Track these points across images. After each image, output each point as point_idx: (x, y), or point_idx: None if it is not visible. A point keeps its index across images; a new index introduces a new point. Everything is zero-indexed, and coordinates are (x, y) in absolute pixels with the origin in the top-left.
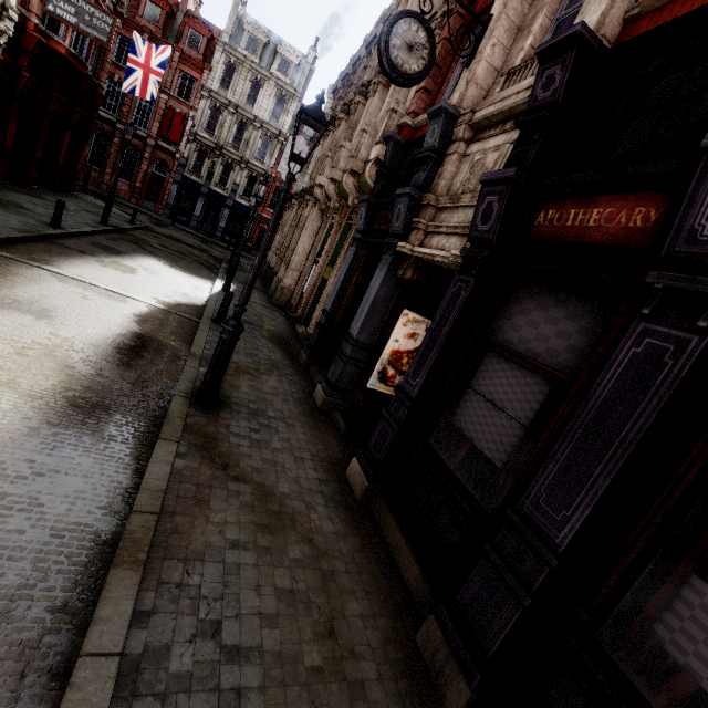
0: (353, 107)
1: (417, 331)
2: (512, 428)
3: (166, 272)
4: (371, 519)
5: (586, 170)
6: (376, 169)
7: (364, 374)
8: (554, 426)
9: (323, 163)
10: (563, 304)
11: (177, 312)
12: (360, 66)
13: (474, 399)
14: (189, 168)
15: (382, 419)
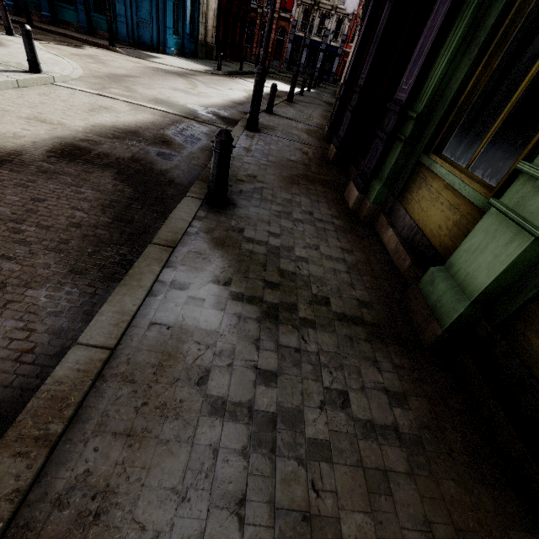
0: None
1: None
2: None
3: (282, 85)
4: None
5: None
6: None
7: None
8: None
9: None
10: None
11: (285, 92)
12: None
13: None
14: (298, 28)
15: None
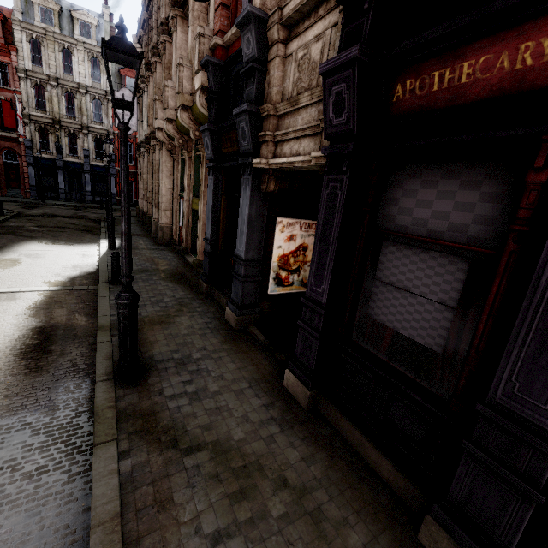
0: (161, 48)
1: (294, 232)
2: (439, 312)
3: (50, 251)
4: (324, 423)
5: (437, 24)
6: (205, 97)
7: (262, 285)
8: (493, 304)
9: (154, 107)
10: (453, 175)
11: (73, 288)
12: (153, 9)
13: (385, 291)
14: (37, 148)
15: (300, 330)
